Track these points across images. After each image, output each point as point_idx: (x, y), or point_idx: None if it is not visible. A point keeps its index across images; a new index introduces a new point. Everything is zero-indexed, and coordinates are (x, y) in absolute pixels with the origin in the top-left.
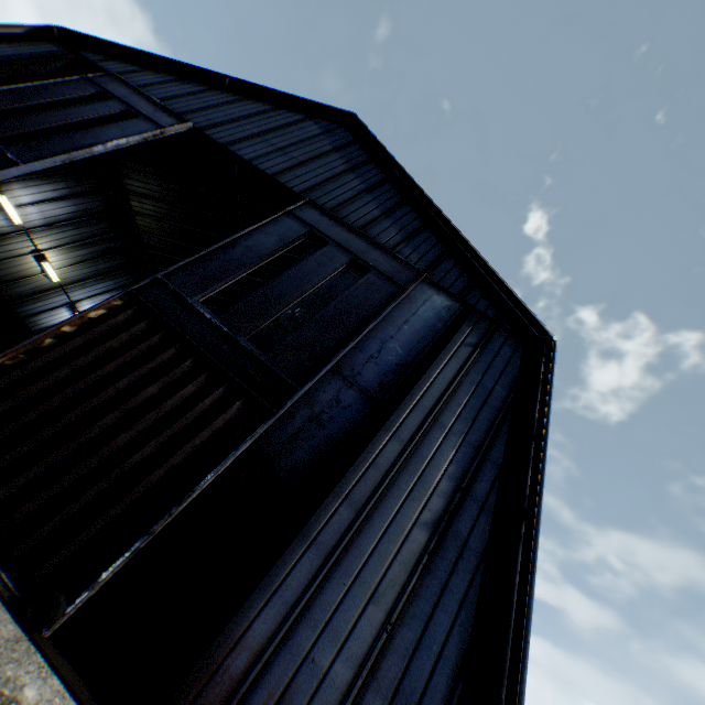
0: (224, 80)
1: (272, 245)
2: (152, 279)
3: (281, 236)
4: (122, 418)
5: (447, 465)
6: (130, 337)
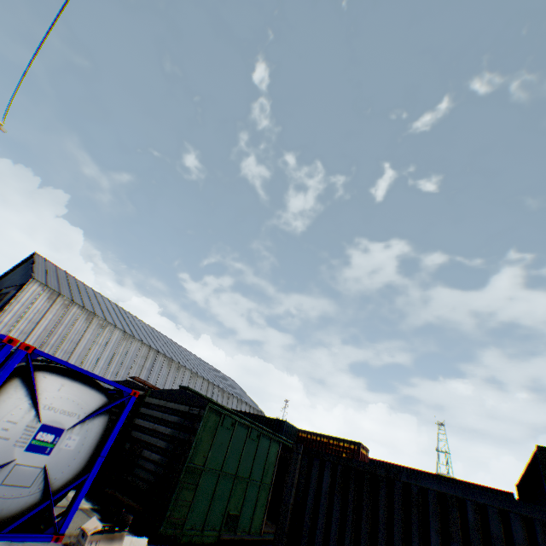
0: (7, 272)
1: None
2: None
3: None
4: None
5: None
6: None
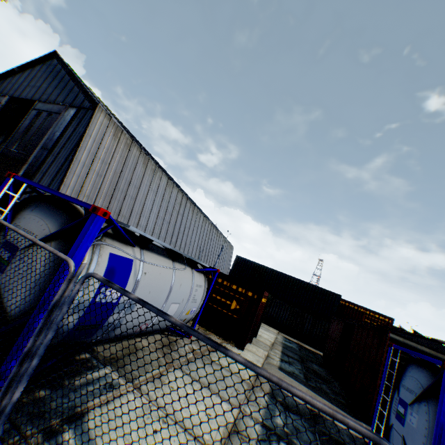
0: (15, 70)
1: (29, 123)
2: (3, 149)
3: (31, 119)
4: (2, 178)
5: (65, 156)
6: (1, 163)
